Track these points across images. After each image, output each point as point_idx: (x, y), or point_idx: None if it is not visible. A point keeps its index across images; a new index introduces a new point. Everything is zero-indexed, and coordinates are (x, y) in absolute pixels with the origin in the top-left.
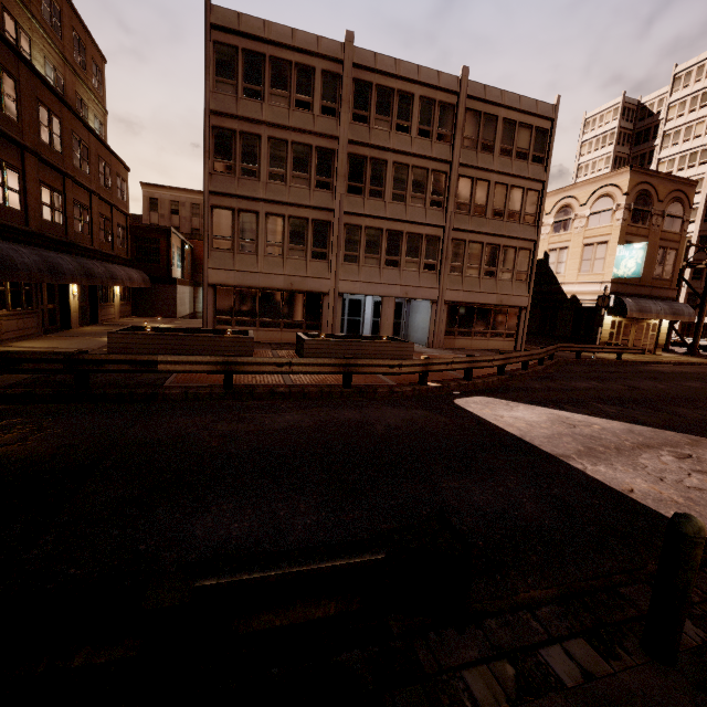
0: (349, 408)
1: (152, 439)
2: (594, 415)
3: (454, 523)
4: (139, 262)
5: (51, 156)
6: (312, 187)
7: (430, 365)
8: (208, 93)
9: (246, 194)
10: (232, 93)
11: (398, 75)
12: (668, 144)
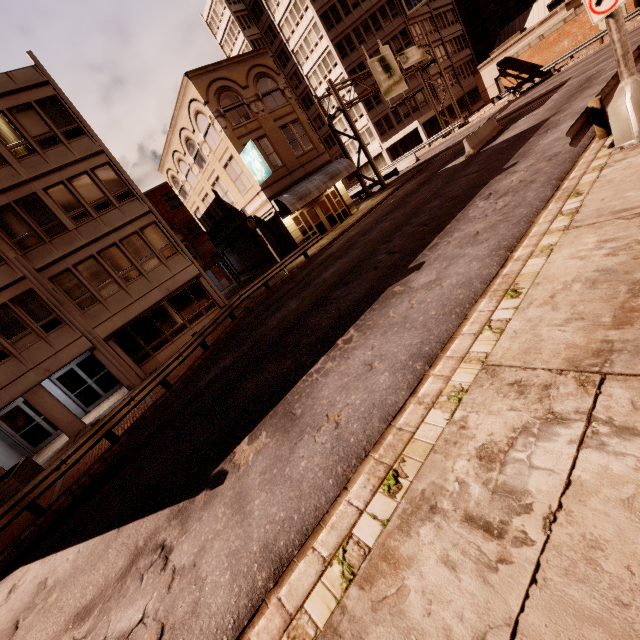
0: None
1: None
2: (103, 528)
3: None
4: None
5: None
6: None
7: None
8: None
9: None
10: None
11: None
12: (274, 7)
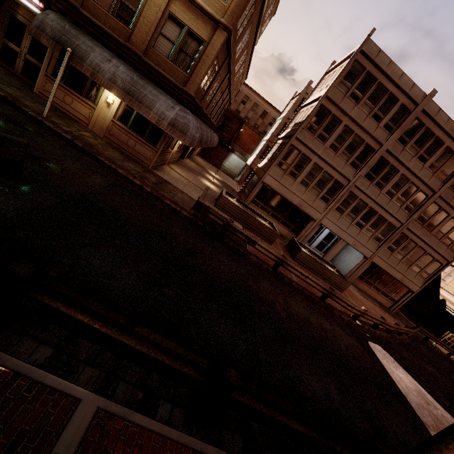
0: (325, 318)
1: (261, 296)
2: (437, 401)
3: (390, 438)
4: (218, 129)
5: (232, 74)
6: (348, 162)
7: (364, 314)
8: (332, 86)
9: (312, 148)
10: (344, 92)
11: (444, 128)
12: None
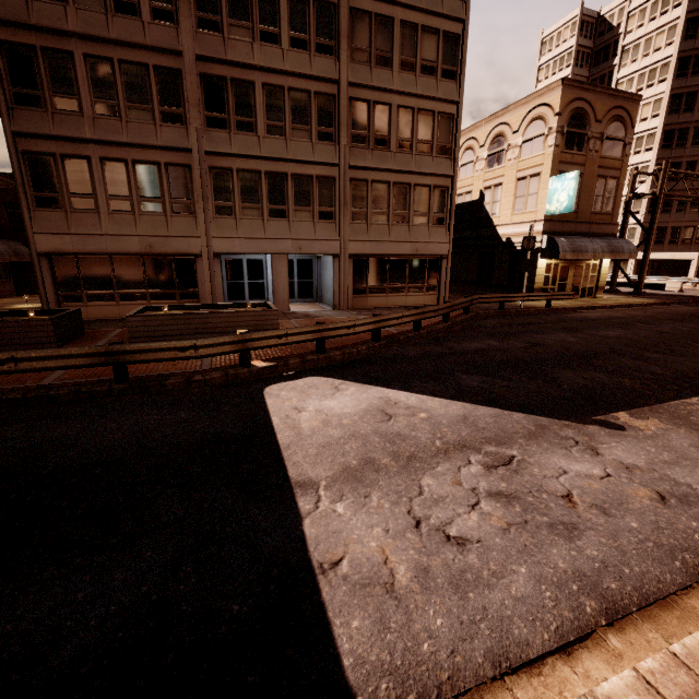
0: (83, 417)
1: None
2: (439, 395)
3: None
4: (15, 232)
5: None
6: (157, 121)
7: (249, 341)
8: None
9: (67, 134)
10: None
11: None
12: (627, 61)
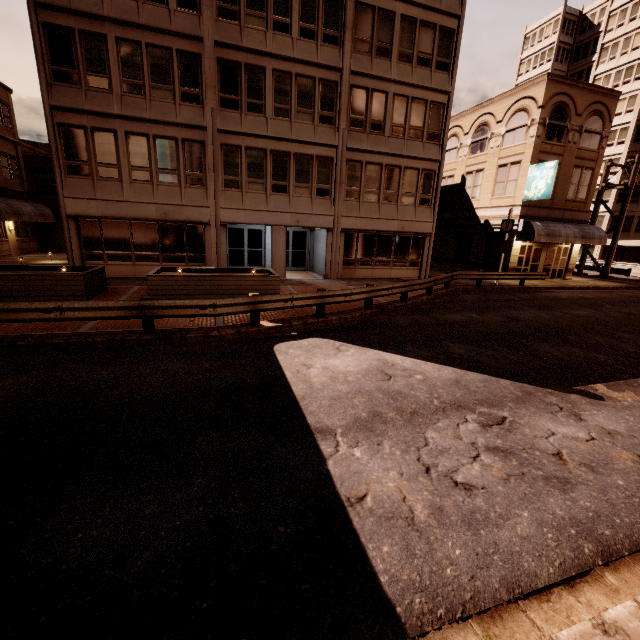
0: (120, 362)
1: None
2: (431, 360)
3: None
4: (41, 195)
5: None
6: (177, 100)
7: (260, 303)
8: None
9: (97, 110)
10: None
11: None
12: (606, 58)
